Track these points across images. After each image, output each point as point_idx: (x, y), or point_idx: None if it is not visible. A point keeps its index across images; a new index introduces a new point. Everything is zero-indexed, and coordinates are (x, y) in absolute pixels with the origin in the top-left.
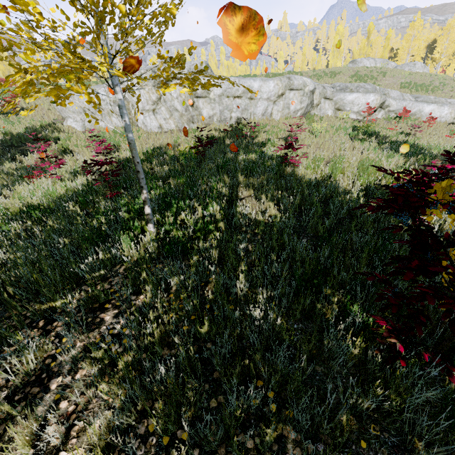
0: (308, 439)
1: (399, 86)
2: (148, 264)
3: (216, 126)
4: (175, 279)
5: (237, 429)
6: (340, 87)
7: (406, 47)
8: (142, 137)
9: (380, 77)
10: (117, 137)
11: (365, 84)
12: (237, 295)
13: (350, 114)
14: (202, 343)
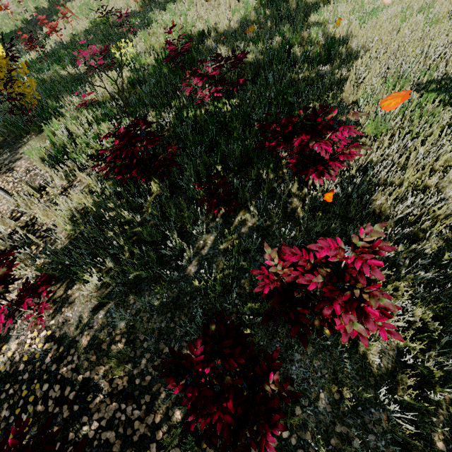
0: None
1: None
2: None
3: None
4: None
5: None
6: None
7: None
8: (110, 2)
9: None
10: (94, 4)
11: None
12: None
13: None
14: None
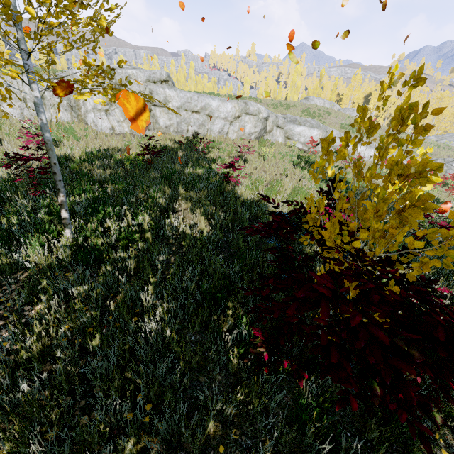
0: (172, 448)
1: (340, 126)
2: (57, 271)
3: (172, 136)
4: (81, 289)
5: (102, 445)
6: (291, 119)
7: (349, 94)
8: (90, 136)
9: (326, 116)
10: (60, 132)
11: (311, 119)
12: (145, 307)
13: (297, 144)
14: (92, 356)
